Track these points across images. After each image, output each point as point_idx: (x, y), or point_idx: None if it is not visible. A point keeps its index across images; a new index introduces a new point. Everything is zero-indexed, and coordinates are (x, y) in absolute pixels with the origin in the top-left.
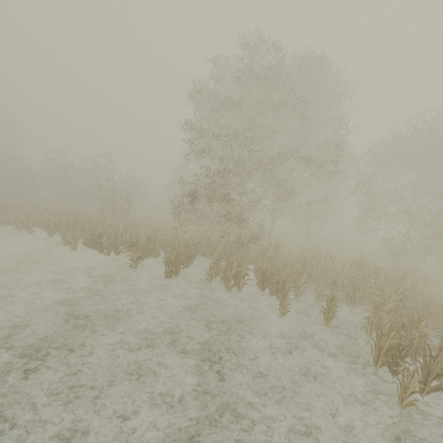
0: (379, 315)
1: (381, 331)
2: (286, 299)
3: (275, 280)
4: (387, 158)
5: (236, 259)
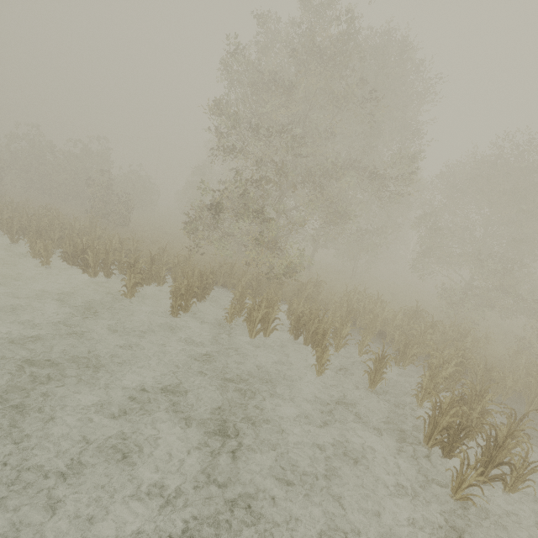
0: (435, 382)
1: (440, 406)
2: (326, 354)
3: (312, 328)
4: (463, 186)
5: (266, 297)
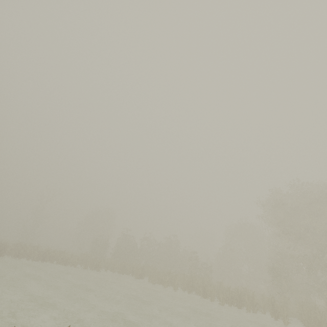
0: None
1: None
2: None
3: None
4: None
5: None
